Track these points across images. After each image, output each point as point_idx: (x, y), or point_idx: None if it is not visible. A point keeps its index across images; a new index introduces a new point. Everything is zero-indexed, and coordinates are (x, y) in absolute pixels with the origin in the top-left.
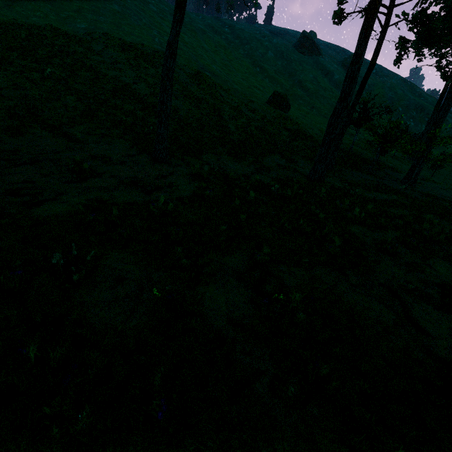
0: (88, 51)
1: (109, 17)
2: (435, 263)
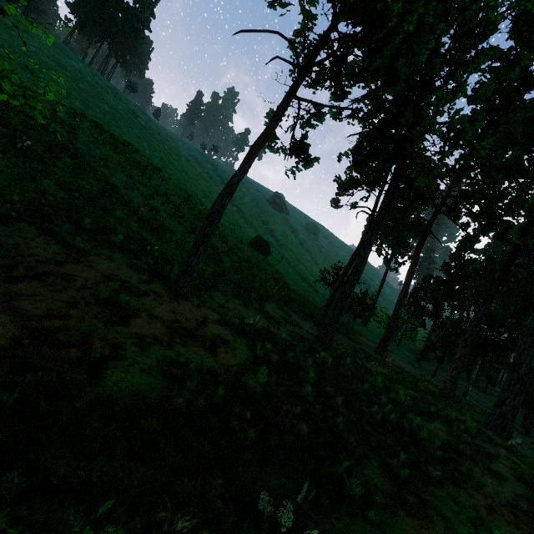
0: (72, 137)
1: (98, 113)
2: (498, 466)
